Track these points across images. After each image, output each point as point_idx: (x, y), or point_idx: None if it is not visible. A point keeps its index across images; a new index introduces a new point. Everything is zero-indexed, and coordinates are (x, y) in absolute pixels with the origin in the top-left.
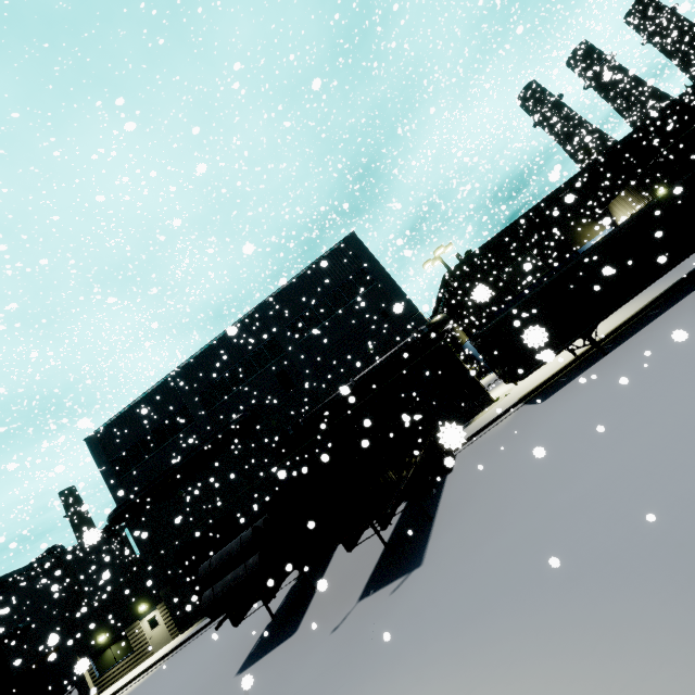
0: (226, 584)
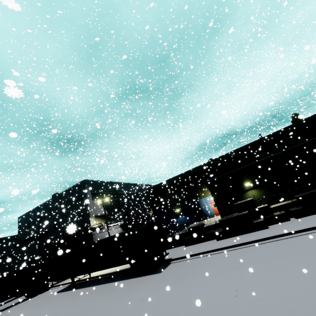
0: None
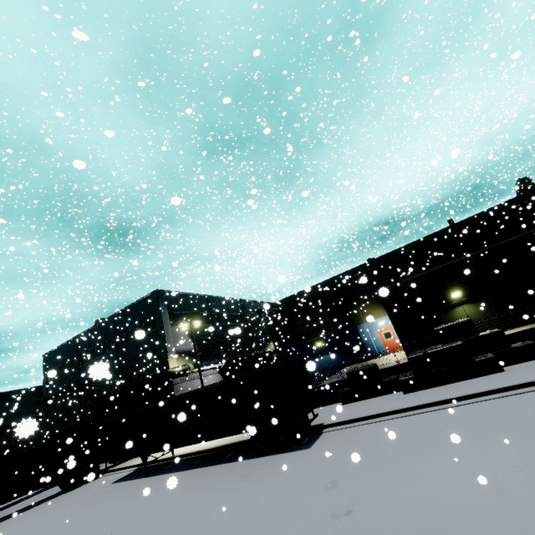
0: None
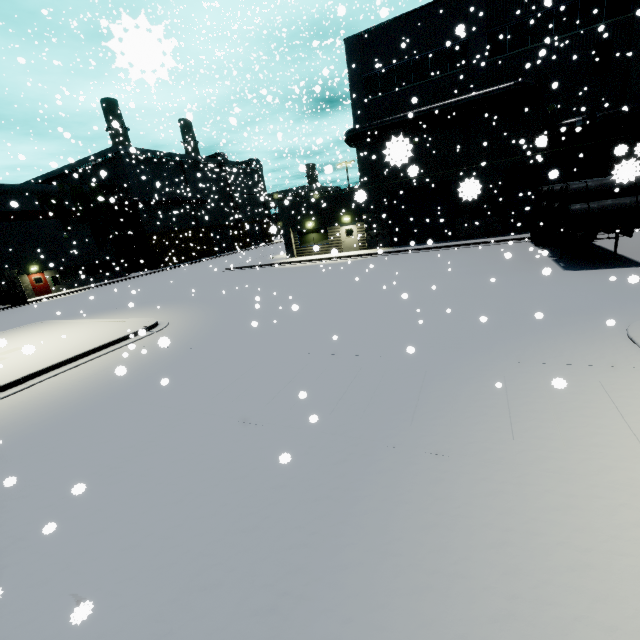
0: (606, 205)
